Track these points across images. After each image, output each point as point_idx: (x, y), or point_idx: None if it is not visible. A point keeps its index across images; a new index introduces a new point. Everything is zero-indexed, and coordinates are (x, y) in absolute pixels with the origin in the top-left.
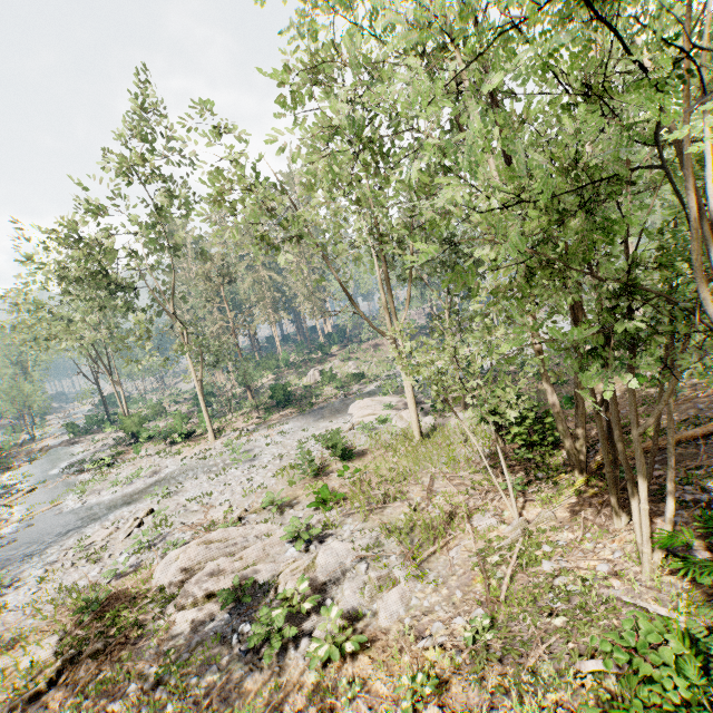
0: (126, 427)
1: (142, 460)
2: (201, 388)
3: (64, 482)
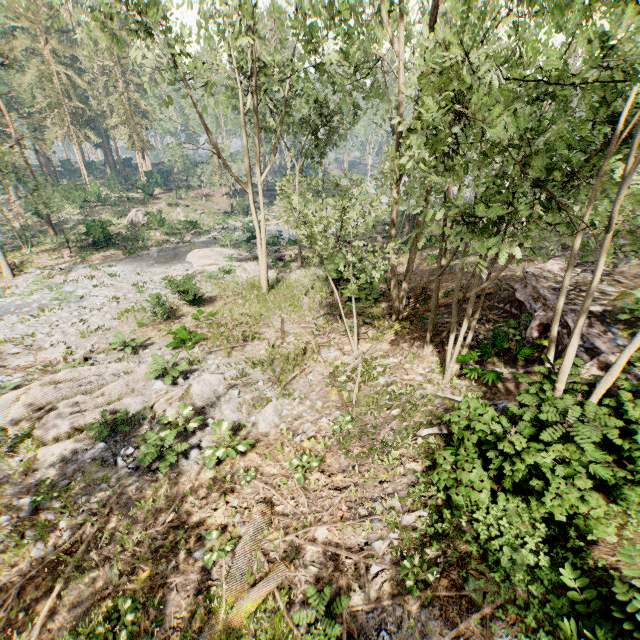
0: None
1: None
2: None
3: None
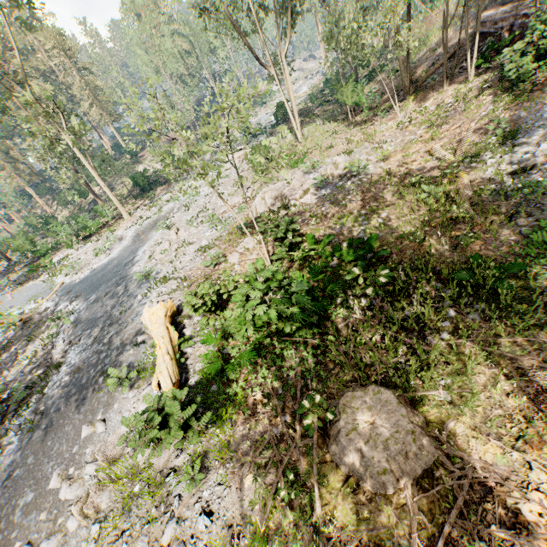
0: (18, 248)
1: (79, 252)
2: (98, 175)
3: (20, 292)
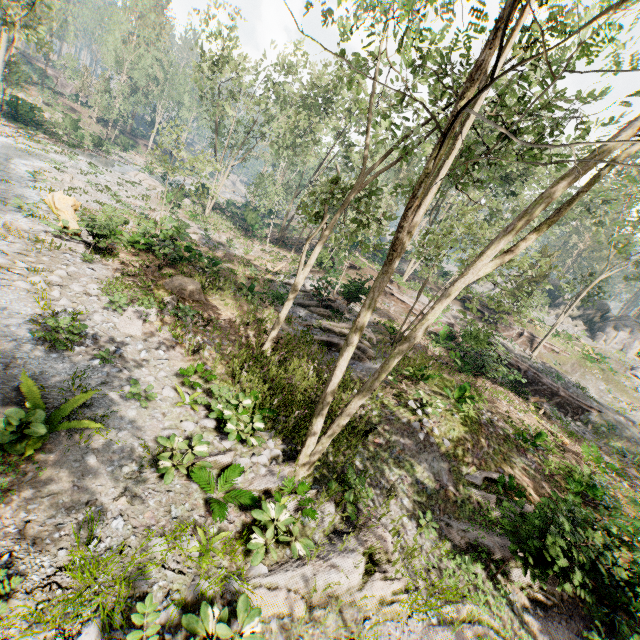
0: None
1: None
2: (3, 69)
3: None
